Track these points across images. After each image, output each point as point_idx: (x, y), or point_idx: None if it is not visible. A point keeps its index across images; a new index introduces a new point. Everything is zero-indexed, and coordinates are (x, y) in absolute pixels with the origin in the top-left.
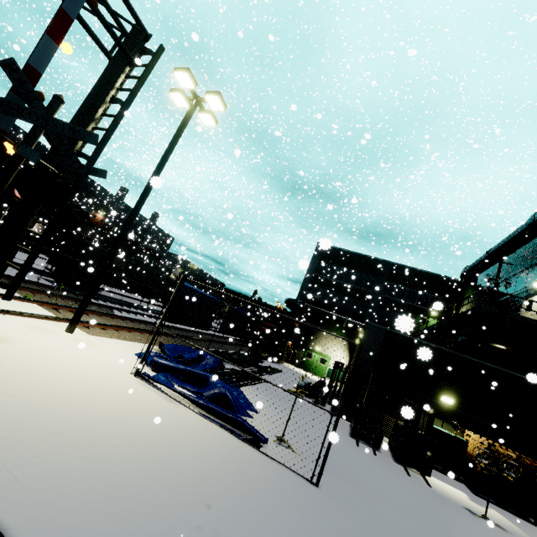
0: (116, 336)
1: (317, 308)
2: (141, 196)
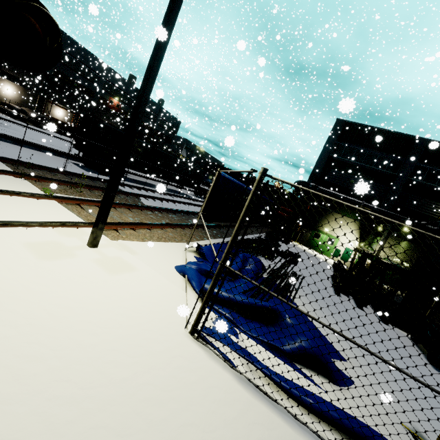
0: (148, 238)
1: (331, 191)
2: (164, 23)
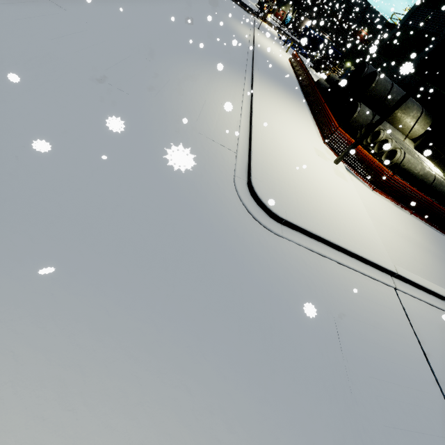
0: None
1: None
2: None
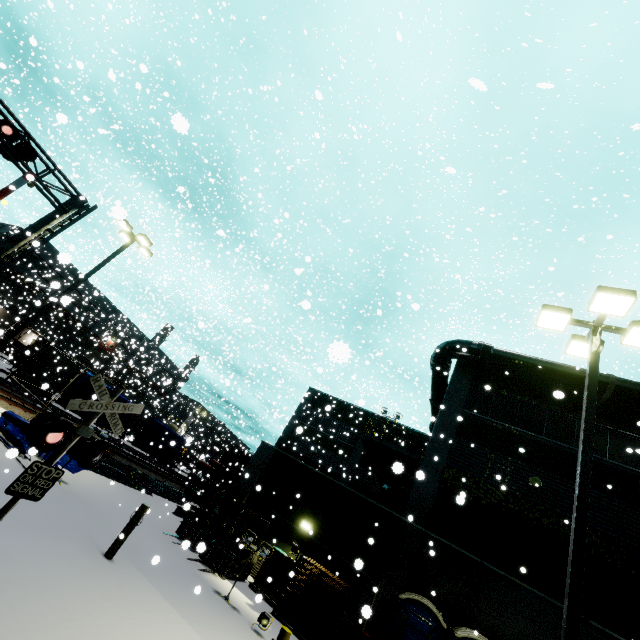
0: (4, 406)
1: None
2: (62, 293)
